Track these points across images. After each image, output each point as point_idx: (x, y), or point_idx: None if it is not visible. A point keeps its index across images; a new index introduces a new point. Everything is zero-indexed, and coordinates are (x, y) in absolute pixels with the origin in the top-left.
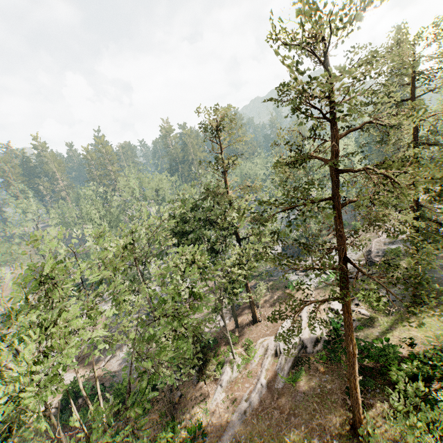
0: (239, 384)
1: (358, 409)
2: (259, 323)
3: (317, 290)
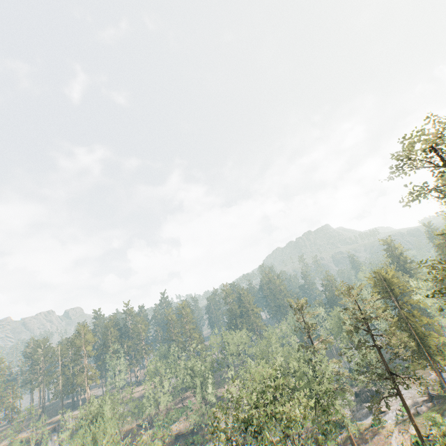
0: None
1: None
2: None
3: (397, 424)
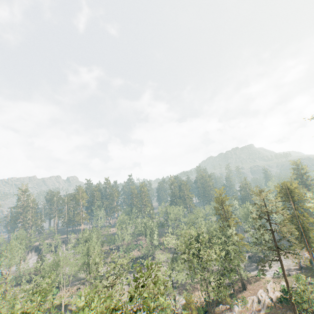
0: (243, 312)
1: (295, 309)
2: (246, 291)
3: (273, 278)
